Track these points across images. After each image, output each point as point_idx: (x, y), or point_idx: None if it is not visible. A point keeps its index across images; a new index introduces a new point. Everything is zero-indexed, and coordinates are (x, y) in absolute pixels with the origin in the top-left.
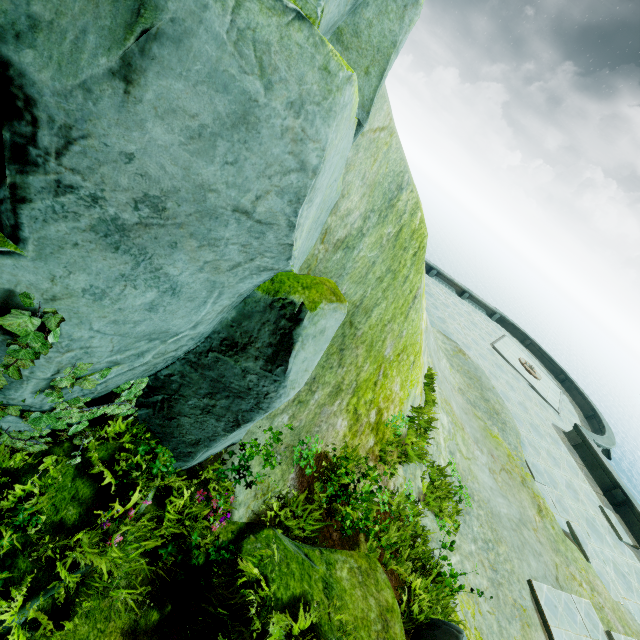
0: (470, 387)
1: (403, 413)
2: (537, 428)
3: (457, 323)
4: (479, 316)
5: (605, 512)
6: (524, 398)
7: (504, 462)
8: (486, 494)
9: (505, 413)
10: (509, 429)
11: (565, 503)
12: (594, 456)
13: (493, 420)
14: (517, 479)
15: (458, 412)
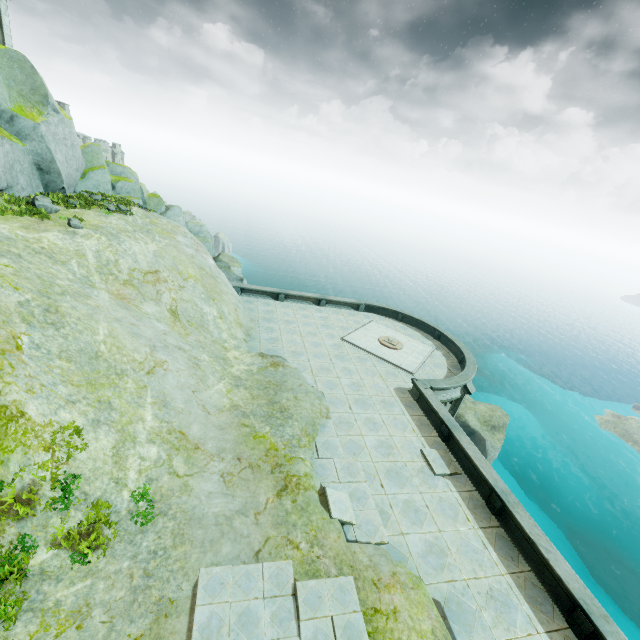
0: (257, 398)
1: (2, 479)
2: (365, 401)
3: (297, 335)
4: (341, 315)
5: (424, 454)
6: (363, 376)
7: (256, 459)
8: (195, 502)
9: (299, 406)
10: (294, 421)
11: (357, 466)
12: (427, 402)
13: (270, 420)
14: (265, 470)
15: (199, 433)
